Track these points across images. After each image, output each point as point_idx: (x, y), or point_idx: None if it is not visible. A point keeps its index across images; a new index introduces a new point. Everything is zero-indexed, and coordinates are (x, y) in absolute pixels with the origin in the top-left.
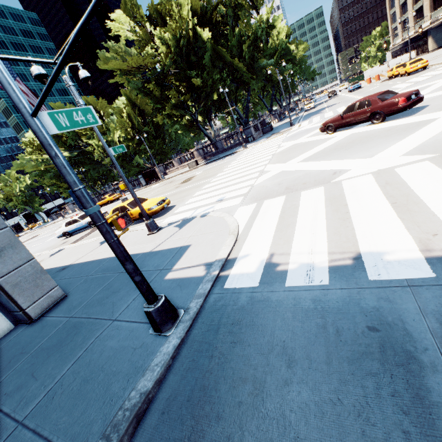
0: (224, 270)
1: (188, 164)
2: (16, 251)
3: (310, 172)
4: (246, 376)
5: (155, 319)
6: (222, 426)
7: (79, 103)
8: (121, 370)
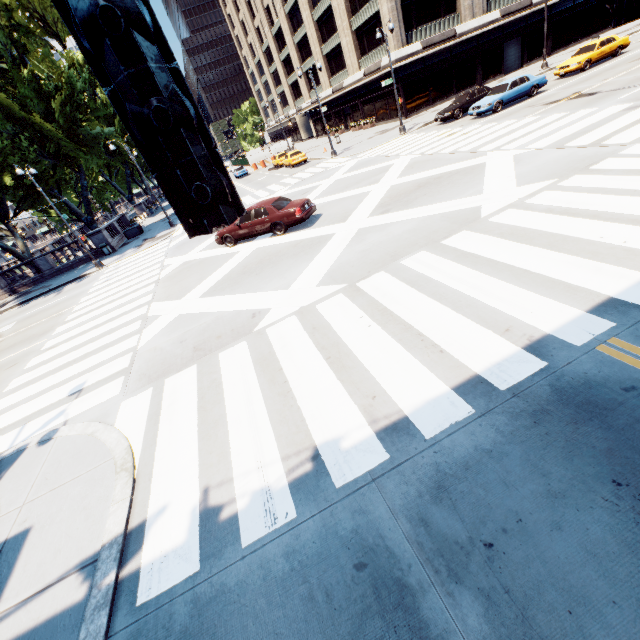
0: (126, 562)
1: None
2: None
3: (222, 315)
4: None
5: None
6: None
7: None
8: None
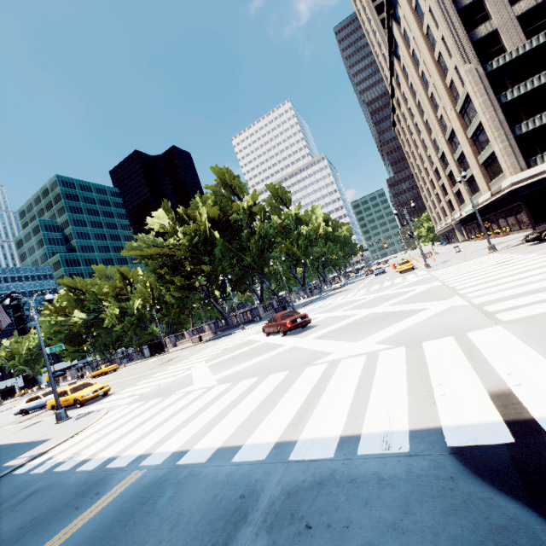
0: (32, 461)
1: (192, 339)
2: None
3: (189, 379)
4: None
5: None
6: None
7: (33, 318)
8: None
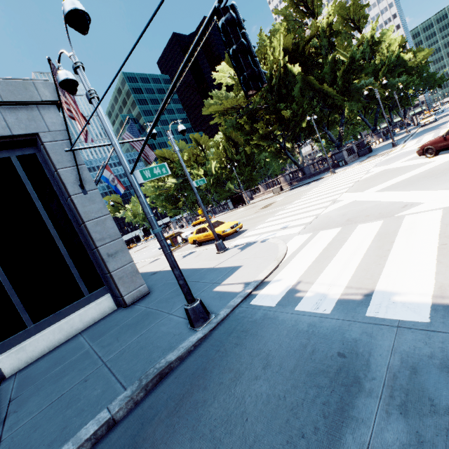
0: (256, 290)
1: (273, 190)
2: (124, 254)
3: (380, 203)
4: (233, 367)
5: (190, 315)
6: (204, 393)
7: (175, 150)
8: (162, 346)
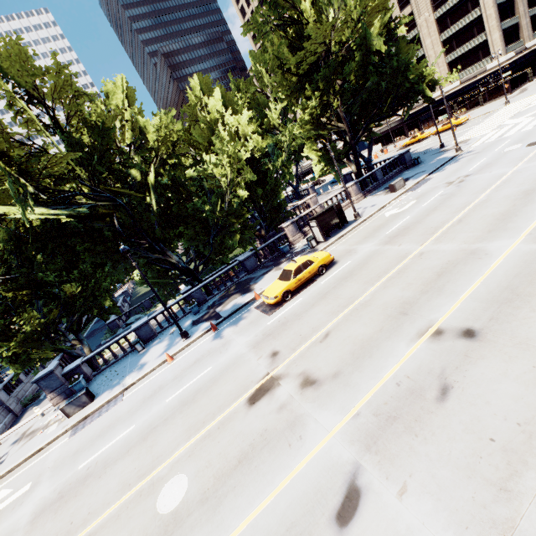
0: None
1: (395, 185)
2: None
3: None
4: None
5: None
6: None
7: None
8: None
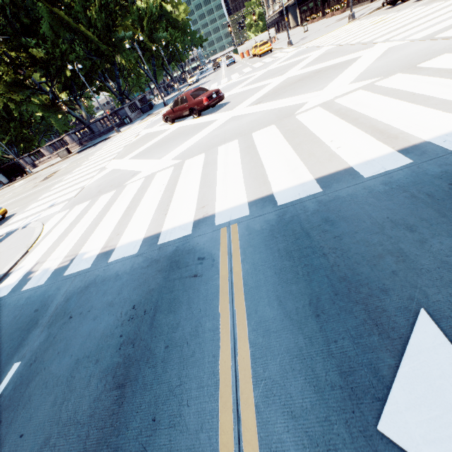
0: None
1: (58, 154)
2: None
3: (125, 172)
4: None
5: None
6: None
7: None
8: None
